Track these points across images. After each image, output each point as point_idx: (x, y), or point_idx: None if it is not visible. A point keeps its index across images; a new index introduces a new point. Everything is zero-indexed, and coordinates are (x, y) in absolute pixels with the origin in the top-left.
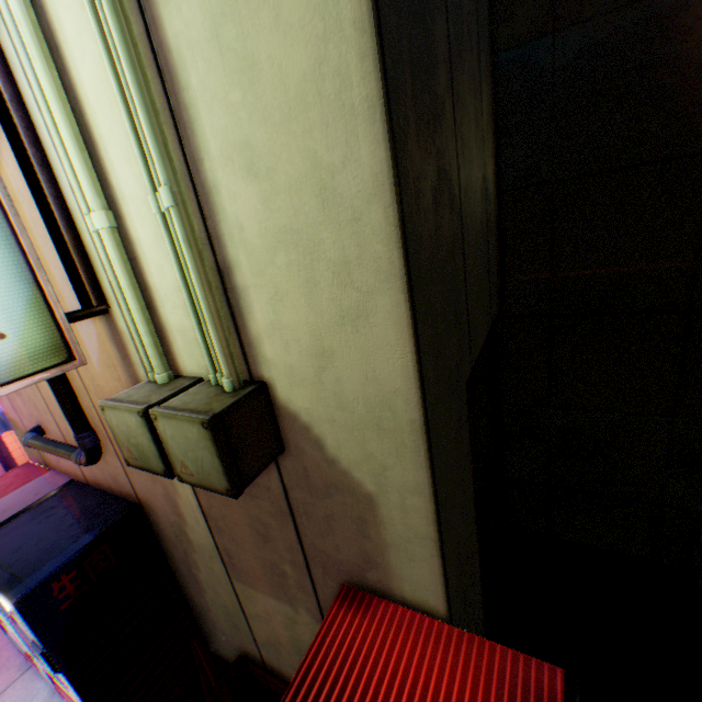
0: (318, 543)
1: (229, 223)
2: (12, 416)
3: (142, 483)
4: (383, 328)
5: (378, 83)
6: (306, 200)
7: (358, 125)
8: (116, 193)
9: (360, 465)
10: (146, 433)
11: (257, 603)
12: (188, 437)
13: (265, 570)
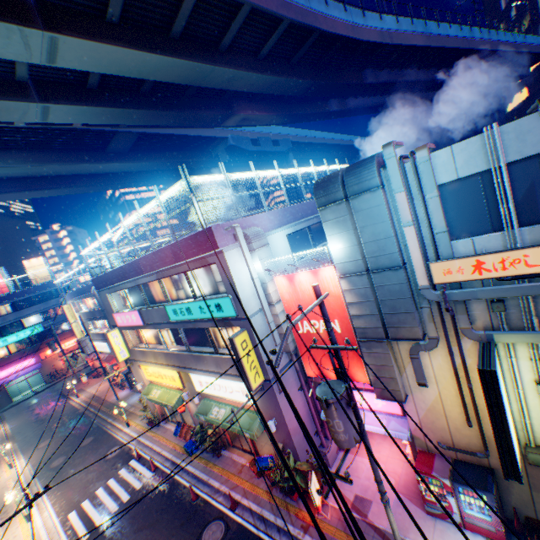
0: None
1: None
2: (416, 435)
3: (494, 462)
4: None
5: None
6: None
7: None
8: (528, 415)
9: None
10: None
11: None
12: None
13: None
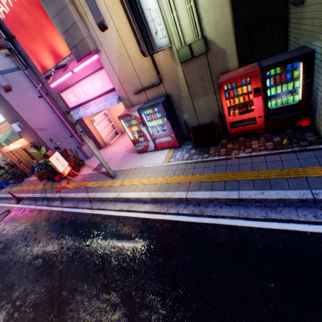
0: (214, 71)
1: (200, 6)
2: (122, 96)
3: (168, 88)
4: (226, 14)
5: None
6: None
7: None
8: (176, 9)
9: (222, 45)
10: (188, 51)
11: (198, 104)
12: (198, 44)
13: (201, 90)
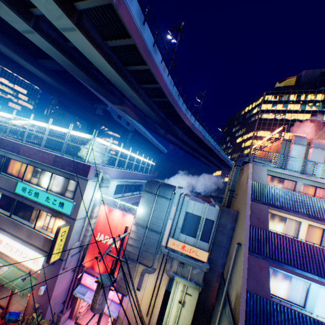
0: None
1: (178, 324)
2: (121, 316)
3: None
4: None
5: None
6: None
7: None
8: (170, 315)
9: None
10: None
11: None
12: None
13: None
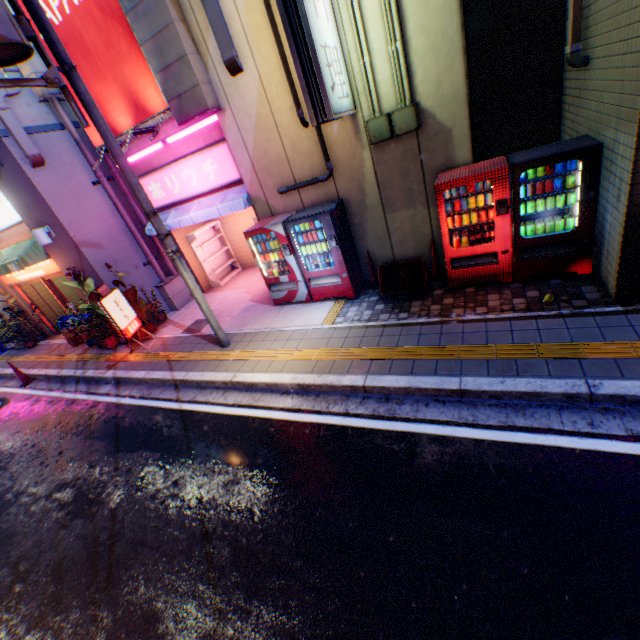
0: (429, 165)
1: (412, 51)
2: (256, 196)
3: (344, 188)
4: (456, 69)
5: (458, 7)
6: (438, 38)
7: (453, 17)
8: (369, 51)
9: (447, 120)
10: (385, 124)
11: (396, 222)
12: (404, 115)
13: (404, 197)
